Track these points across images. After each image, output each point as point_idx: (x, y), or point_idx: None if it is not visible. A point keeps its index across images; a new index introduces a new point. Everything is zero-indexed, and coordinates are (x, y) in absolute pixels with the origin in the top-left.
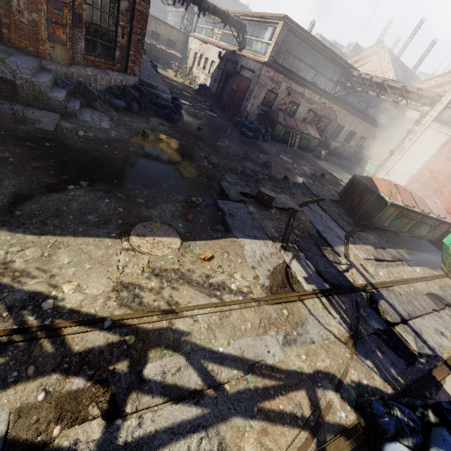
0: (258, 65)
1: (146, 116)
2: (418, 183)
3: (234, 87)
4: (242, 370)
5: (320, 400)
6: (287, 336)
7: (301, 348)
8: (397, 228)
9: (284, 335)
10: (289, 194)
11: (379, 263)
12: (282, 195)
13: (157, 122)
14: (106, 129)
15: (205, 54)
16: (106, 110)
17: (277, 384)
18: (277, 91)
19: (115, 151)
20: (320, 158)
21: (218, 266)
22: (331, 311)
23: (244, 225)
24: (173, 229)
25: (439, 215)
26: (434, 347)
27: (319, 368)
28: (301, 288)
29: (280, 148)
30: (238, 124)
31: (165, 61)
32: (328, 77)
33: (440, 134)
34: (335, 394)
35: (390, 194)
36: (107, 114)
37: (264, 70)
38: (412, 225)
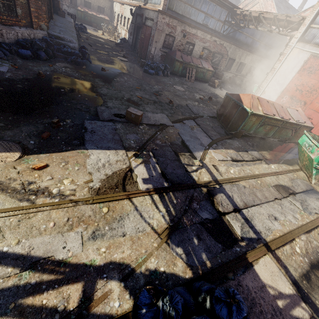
0: (155, 13)
1: (54, 62)
2: (286, 97)
3: (142, 36)
4: (20, 267)
5: (96, 291)
6: (96, 231)
7: (106, 241)
8: (262, 134)
9: (93, 230)
10: (167, 114)
11: (235, 163)
12: (158, 114)
13: (62, 66)
14: (3, 72)
15: (123, 14)
16: (11, 58)
17: (56, 278)
18: (174, 35)
19: (0, 87)
20: (214, 86)
21: (48, 174)
22: (159, 206)
23: (101, 139)
24: (18, 145)
25: (298, 121)
26: (260, 231)
27: (114, 260)
28: (134, 188)
29: (178, 81)
30: (144, 65)
31: (97, 24)
32: (216, 18)
33: (304, 52)
34: (118, 284)
35: (251, 105)
36: (11, 61)
37: (160, 17)
38: (275, 130)
